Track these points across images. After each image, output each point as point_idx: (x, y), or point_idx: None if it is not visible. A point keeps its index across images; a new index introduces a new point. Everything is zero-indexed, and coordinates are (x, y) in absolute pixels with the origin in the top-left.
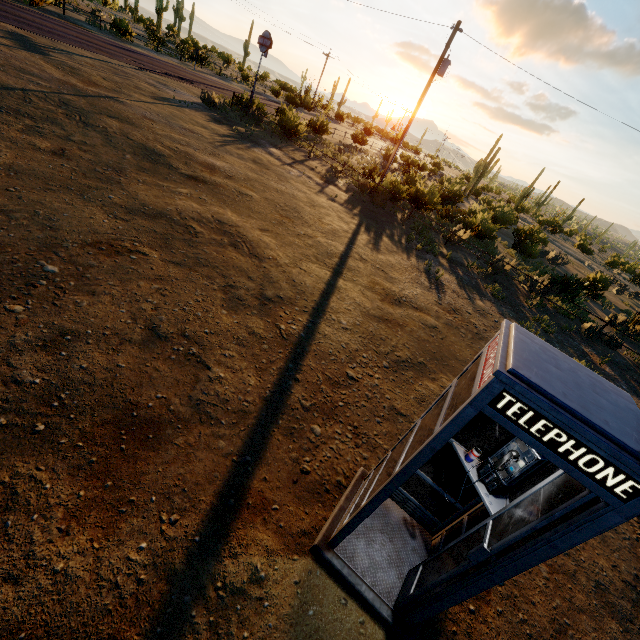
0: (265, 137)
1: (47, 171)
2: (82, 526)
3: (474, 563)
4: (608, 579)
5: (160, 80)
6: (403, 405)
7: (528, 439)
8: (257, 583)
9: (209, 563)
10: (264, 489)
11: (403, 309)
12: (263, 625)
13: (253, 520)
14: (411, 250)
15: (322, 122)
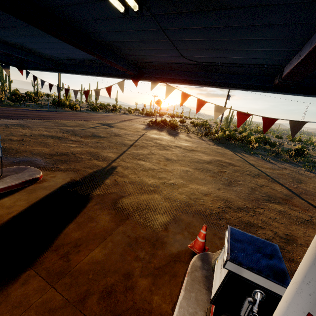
0: (171, 131)
1: (182, 158)
2: (307, 212)
3: None
4: None
5: (129, 123)
6: (313, 190)
7: None
8: None
9: None
10: None
11: (277, 171)
12: None
13: None
14: (250, 154)
15: (174, 120)
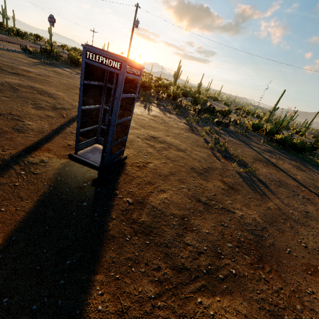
0: (62, 65)
1: None
2: None
3: (107, 122)
4: (197, 167)
5: None
6: None
7: (97, 64)
8: (44, 163)
9: (21, 158)
10: (49, 147)
11: None
12: (45, 170)
13: (43, 152)
14: (138, 101)
15: None
